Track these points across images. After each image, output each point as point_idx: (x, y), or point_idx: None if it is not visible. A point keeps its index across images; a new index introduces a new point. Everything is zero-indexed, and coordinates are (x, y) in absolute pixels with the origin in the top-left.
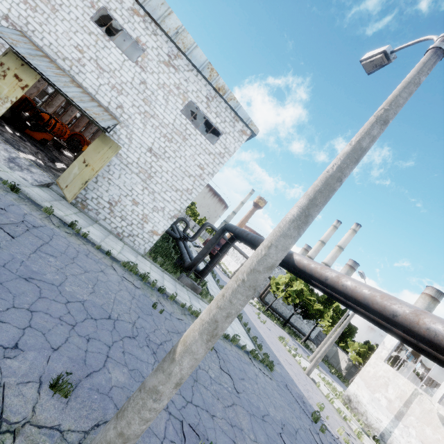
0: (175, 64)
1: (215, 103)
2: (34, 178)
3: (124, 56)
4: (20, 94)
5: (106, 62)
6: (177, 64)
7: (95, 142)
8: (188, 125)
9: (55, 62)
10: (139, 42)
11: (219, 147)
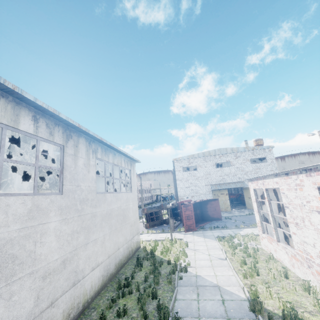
0: (237, 156)
1: (255, 153)
2: (247, 211)
3: (228, 167)
4: (227, 196)
5: (227, 172)
6: (238, 155)
7: (244, 191)
8: (256, 165)
9: (220, 183)
10: (227, 161)
11: (269, 161)
